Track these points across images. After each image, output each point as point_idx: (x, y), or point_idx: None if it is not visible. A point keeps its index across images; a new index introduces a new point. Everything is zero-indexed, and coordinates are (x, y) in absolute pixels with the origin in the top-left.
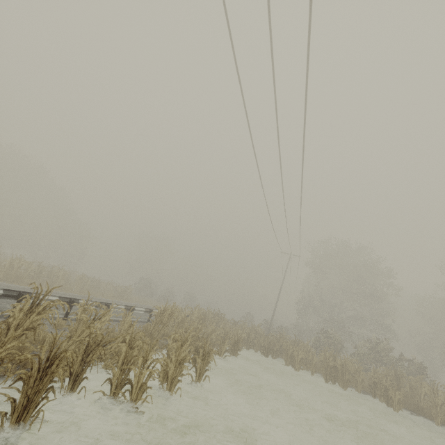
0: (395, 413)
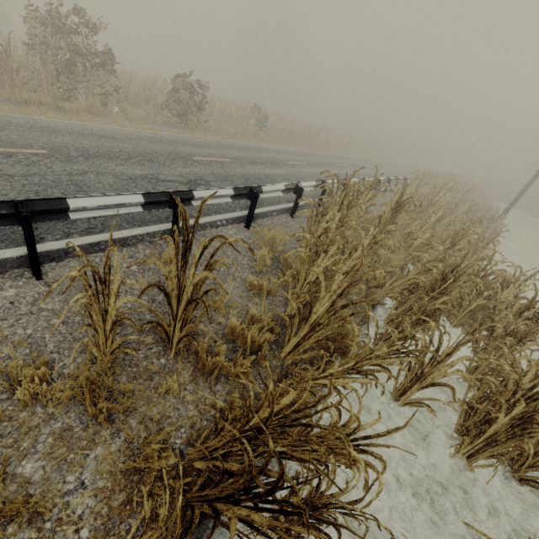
0: None
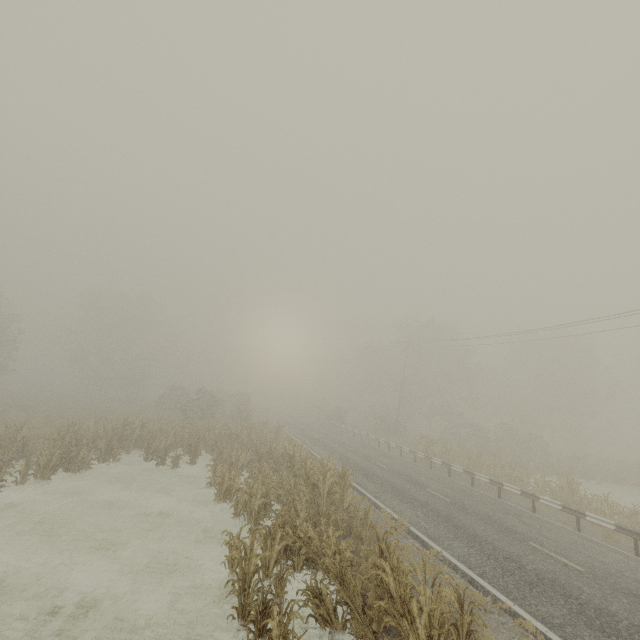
0: (599, 486)
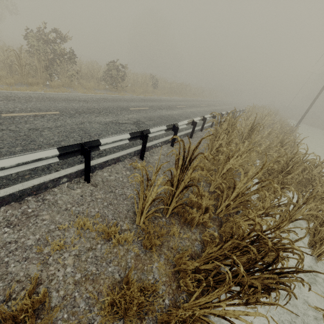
0: None
